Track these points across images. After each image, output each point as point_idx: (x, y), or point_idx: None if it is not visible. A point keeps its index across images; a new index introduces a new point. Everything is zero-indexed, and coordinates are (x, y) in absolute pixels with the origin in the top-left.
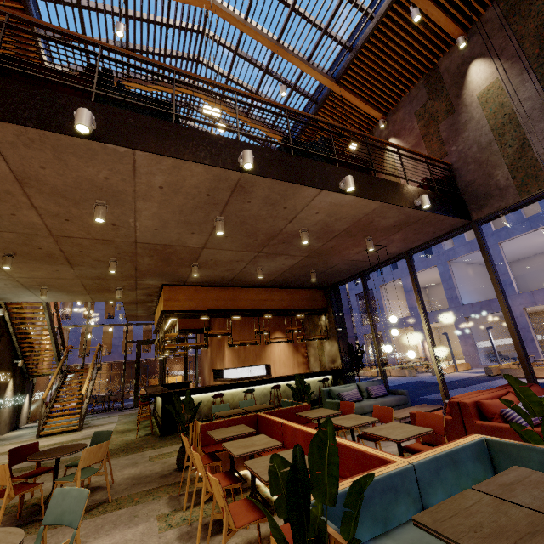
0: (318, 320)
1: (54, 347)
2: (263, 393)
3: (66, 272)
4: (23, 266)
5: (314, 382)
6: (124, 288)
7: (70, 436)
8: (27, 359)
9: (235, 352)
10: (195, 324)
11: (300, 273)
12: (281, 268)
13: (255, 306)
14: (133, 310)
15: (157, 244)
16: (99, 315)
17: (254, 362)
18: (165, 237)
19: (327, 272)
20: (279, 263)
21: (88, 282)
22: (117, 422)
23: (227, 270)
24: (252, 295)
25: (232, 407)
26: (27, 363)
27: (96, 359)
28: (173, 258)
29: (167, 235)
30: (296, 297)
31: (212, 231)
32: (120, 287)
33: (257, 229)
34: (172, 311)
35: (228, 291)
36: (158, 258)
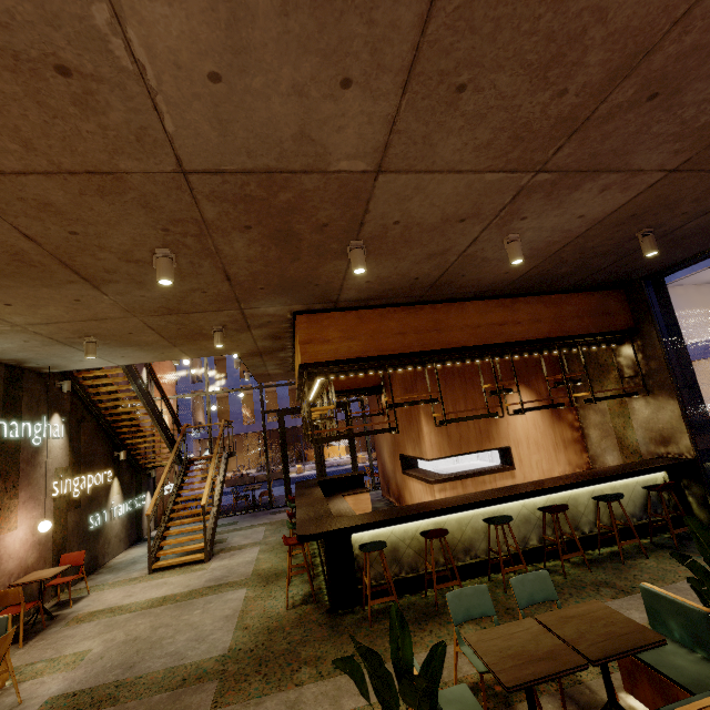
0: (608, 357)
1: (160, 430)
2: (522, 517)
3: (98, 302)
4: (3, 297)
5: (627, 488)
6: (227, 328)
7: (191, 577)
8: (132, 448)
9: (441, 428)
10: (358, 380)
11: (603, 244)
12: (566, 231)
13: (482, 338)
14: (259, 367)
15: (245, 172)
16: (234, 375)
17: (478, 445)
18: (258, 128)
19: (677, 233)
20: (569, 215)
21: (157, 322)
22: (262, 542)
23: (428, 257)
24: (473, 316)
25: (461, 548)
26: (135, 453)
27: (223, 443)
28: (301, 231)
29: (263, 116)
30: (565, 310)
31: (416, 55)
32: (218, 327)
33: (601, 4)
34: (318, 364)
35: (422, 312)
36: (264, 236)
